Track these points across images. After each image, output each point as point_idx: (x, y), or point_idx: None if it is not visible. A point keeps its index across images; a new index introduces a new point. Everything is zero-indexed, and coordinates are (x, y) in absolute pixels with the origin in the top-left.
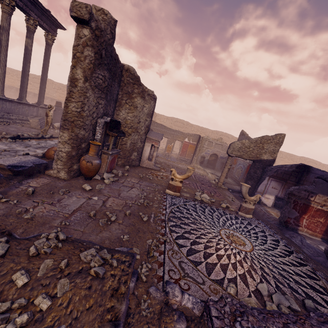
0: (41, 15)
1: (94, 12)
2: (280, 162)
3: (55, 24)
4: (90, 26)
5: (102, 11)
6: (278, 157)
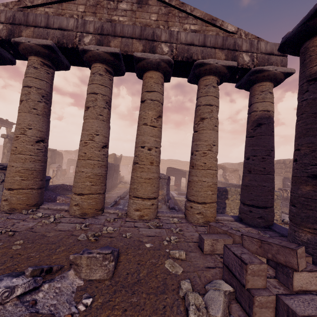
0: (3, 122)
1: (10, 133)
2: (184, 168)
3: (11, 123)
4: (8, 138)
5: (12, 132)
6: (182, 165)
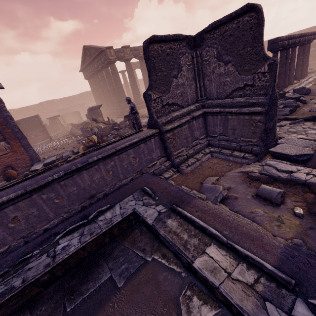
0: None
1: None
2: None
3: None
4: None
5: None
6: None
